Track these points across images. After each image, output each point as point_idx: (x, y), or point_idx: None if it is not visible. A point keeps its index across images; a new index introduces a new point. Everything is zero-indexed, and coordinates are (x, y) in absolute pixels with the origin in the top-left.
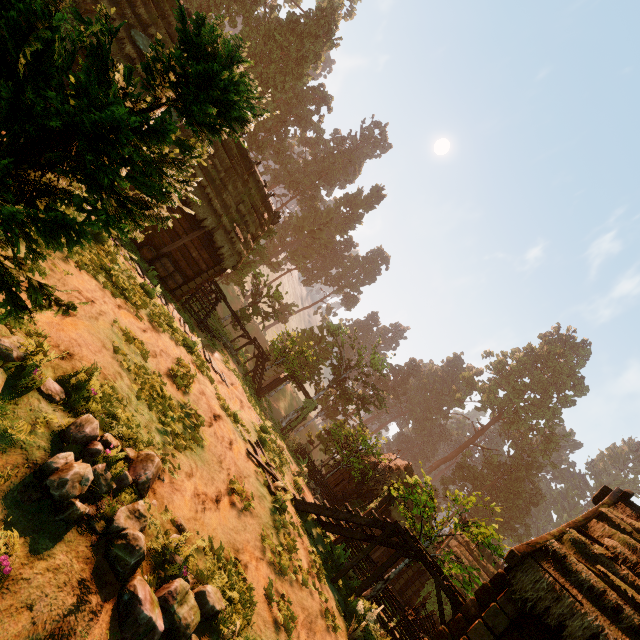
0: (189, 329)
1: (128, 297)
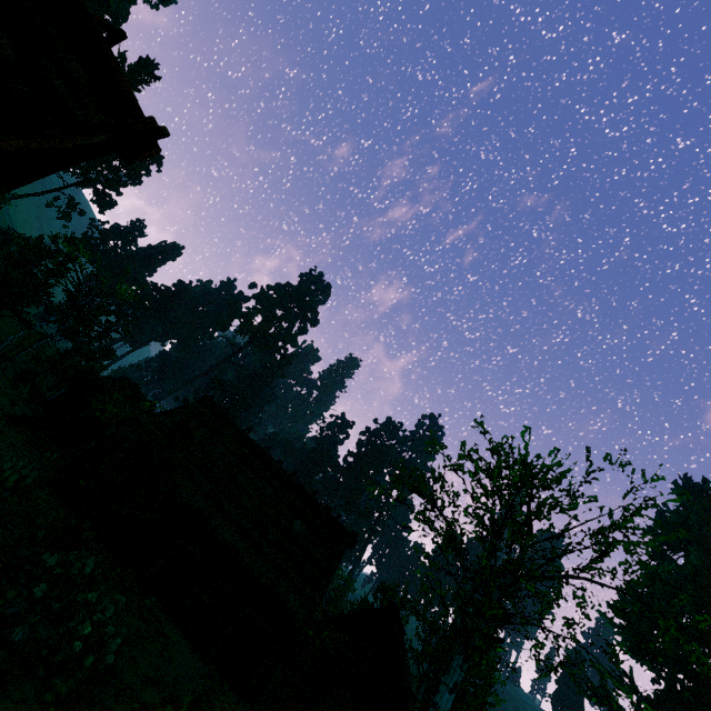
0: None
1: None
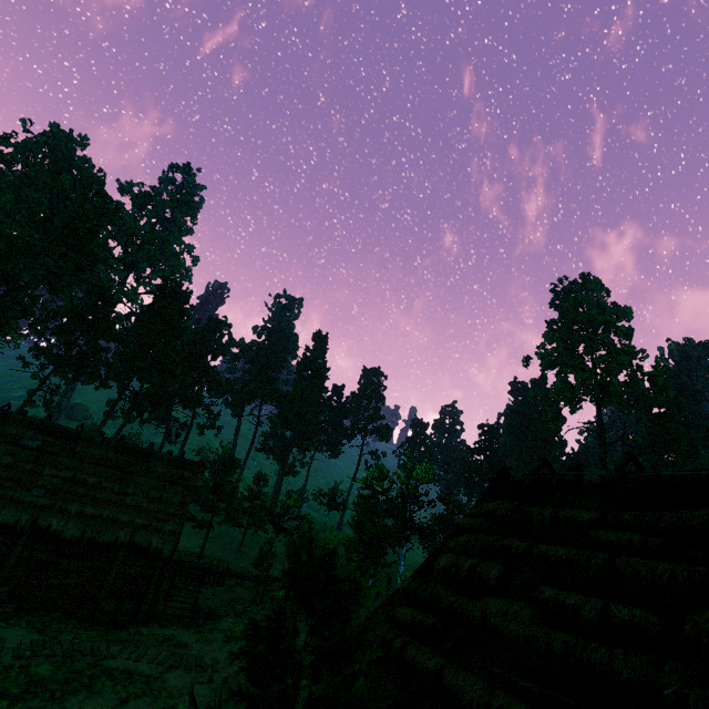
0: (155, 648)
1: (3, 705)
